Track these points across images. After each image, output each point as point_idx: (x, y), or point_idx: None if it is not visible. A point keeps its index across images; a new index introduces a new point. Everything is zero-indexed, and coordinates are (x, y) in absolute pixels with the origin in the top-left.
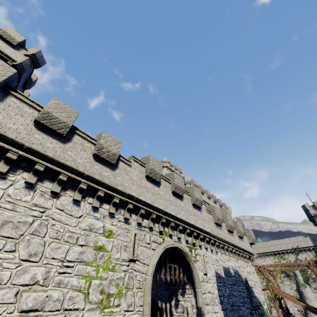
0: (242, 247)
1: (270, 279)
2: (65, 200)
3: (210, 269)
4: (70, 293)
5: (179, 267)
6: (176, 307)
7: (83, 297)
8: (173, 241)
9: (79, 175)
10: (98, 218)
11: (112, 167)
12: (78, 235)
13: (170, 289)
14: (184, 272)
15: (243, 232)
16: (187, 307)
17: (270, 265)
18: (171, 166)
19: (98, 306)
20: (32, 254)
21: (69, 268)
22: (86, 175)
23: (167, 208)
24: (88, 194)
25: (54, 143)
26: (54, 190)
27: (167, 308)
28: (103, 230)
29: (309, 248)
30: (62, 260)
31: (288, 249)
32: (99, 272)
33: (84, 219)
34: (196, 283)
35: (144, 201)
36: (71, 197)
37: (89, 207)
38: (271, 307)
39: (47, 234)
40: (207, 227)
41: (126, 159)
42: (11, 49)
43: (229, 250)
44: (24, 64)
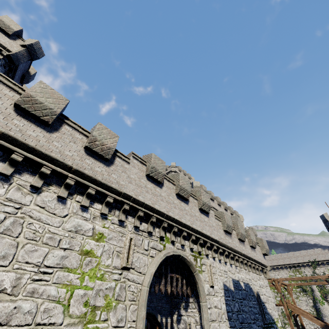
0: (254, 258)
1: (285, 293)
2: (47, 197)
3: (217, 281)
4: (46, 304)
5: (181, 278)
6: (178, 323)
7: (62, 309)
8: (175, 248)
9: (66, 169)
10: (87, 218)
11: (107, 162)
12: (61, 237)
13: (172, 302)
14: (188, 283)
15: (256, 242)
16: (191, 323)
17: (285, 278)
18: (180, 171)
19: (80, 321)
20: (1, 257)
21: (47, 275)
22: (75, 169)
23: (170, 211)
24: (76, 192)
25: (37, 132)
26: (34, 184)
27: (168, 323)
28: (92, 232)
29: (328, 261)
30: (39, 265)
31: (304, 262)
32: (84, 281)
33: (70, 219)
34: (201, 296)
35: (143, 202)
36: (55, 193)
37: (77, 206)
38: (285, 324)
39: (21, 234)
40: (215, 234)
41: (124, 155)
42: (6, 38)
43: (240, 261)
44: (20, 55)
